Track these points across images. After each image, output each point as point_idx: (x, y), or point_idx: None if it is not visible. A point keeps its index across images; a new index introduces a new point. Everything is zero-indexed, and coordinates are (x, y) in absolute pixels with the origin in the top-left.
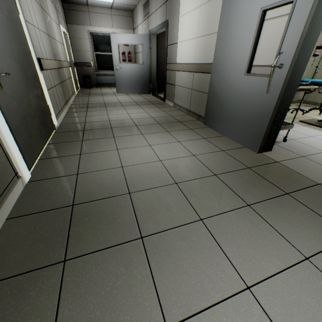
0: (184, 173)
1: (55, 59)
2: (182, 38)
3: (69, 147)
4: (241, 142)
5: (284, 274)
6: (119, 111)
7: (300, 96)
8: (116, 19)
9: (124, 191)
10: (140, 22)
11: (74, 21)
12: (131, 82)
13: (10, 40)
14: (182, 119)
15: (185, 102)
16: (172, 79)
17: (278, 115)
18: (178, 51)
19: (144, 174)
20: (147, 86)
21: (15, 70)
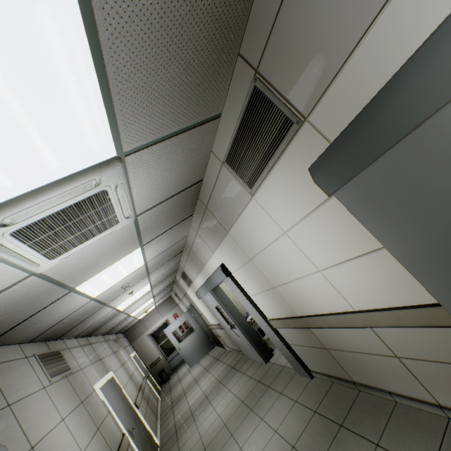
0: (229, 414)
1: (138, 389)
2: (203, 312)
3: None
4: (259, 360)
5: (252, 433)
6: (195, 391)
7: None
8: (163, 309)
9: (203, 450)
10: (178, 302)
11: (135, 337)
12: (195, 349)
13: (126, 409)
14: (234, 363)
15: (232, 345)
16: (216, 332)
17: (255, 339)
18: (207, 318)
19: (211, 432)
20: (208, 342)
21: (133, 423)
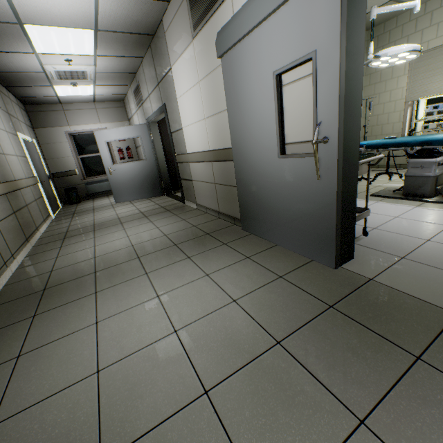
0: (221, 355)
1: None
2: (187, 122)
3: (1, 342)
4: (304, 252)
5: None
6: (114, 234)
7: (364, 170)
8: (104, 112)
9: None
10: (134, 111)
11: (44, 124)
12: (134, 185)
13: None
14: (210, 228)
15: (211, 201)
16: (187, 173)
17: (346, 206)
18: (186, 138)
19: (140, 383)
20: (157, 186)
21: None
